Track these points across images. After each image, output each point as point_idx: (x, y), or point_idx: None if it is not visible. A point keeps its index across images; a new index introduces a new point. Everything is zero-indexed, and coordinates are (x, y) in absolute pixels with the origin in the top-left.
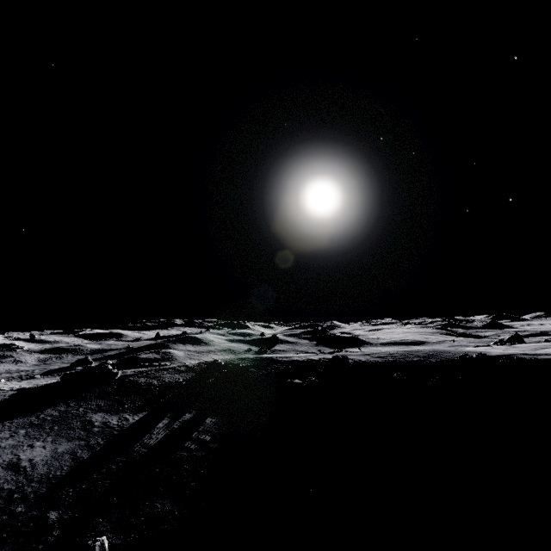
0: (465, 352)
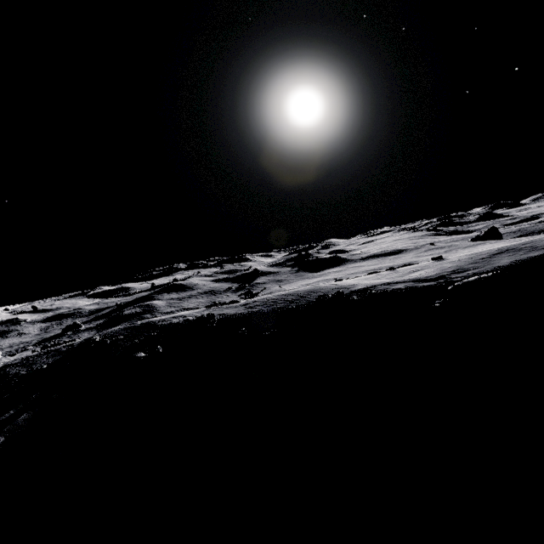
0: (334, 289)
